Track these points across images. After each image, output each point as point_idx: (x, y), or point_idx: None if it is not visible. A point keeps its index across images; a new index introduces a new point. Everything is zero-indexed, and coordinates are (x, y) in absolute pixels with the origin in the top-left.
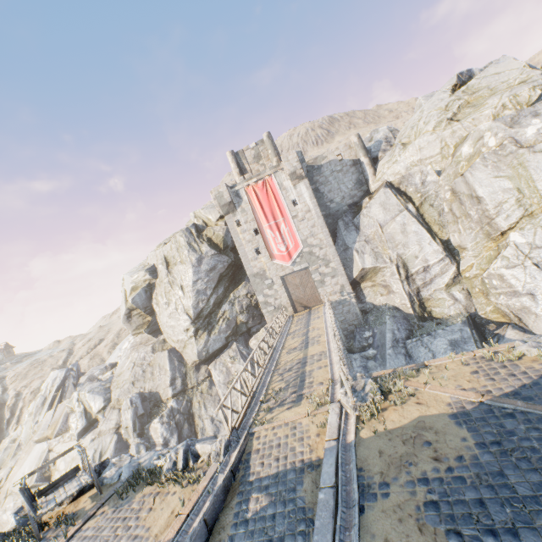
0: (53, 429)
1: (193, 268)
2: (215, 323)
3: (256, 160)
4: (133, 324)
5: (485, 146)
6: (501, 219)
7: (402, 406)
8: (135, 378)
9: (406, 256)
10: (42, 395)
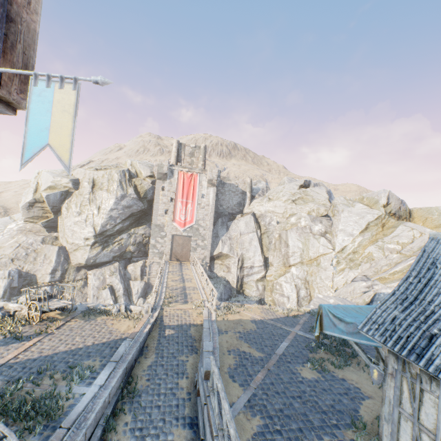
0: None
1: (116, 200)
2: (111, 243)
3: (190, 155)
4: (31, 213)
5: (300, 223)
6: (292, 259)
7: (234, 314)
8: (17, 256)
9: (245, 256)
10: None
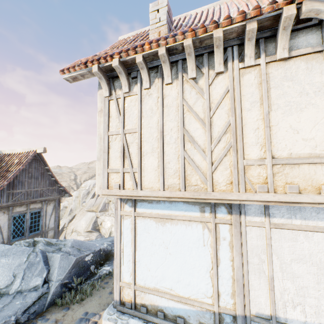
0: (97, 208)
1: None
2: None
3: None
4: None
5: None
6: None
7: None
8: None
9: None
10: (87, 190)
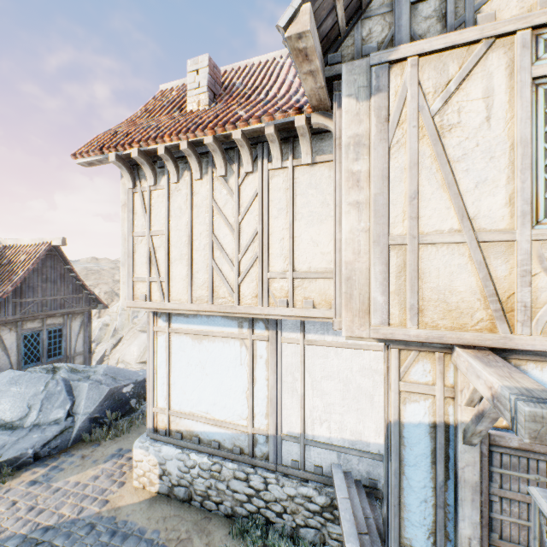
0: None
1: None
2: None
3: None
4: None
5: None
6: None
7: None
8: None
9: None
10: None
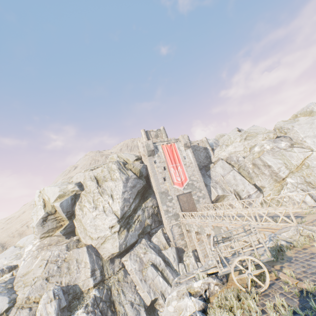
0: None
1: (123, 183)
2: (132, 223)
3: (156, 137)
4: (45, 227)
5: (265, 148)
6: (281, 173)
7: None
8: (49, 273)
9: (238, 190)
10: None
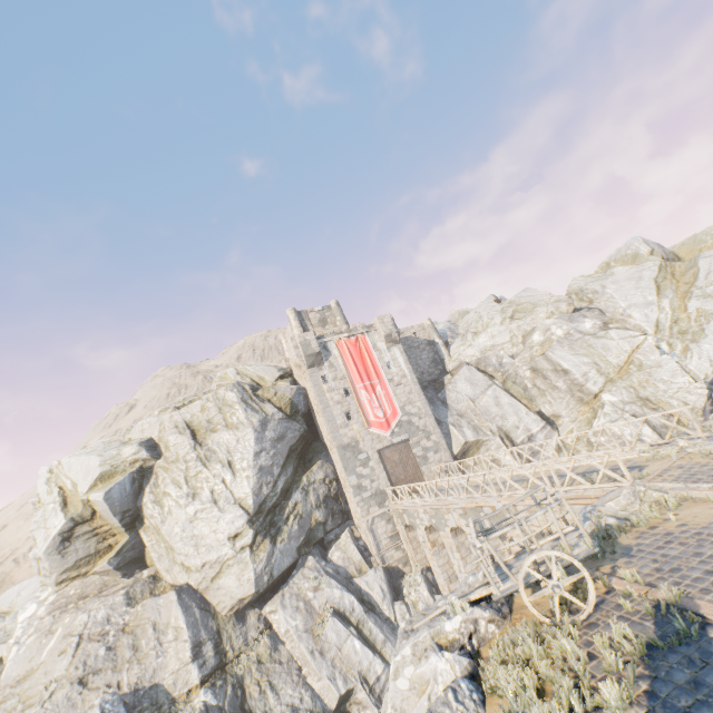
0: None
1: (255, 434)
2: (282, 522)
3: (321, 324)
4: (70, 556)
5: (554, 334)
6: (591, 385)
7: None
8: (88, 667)
9: (506, 427)
10: None
